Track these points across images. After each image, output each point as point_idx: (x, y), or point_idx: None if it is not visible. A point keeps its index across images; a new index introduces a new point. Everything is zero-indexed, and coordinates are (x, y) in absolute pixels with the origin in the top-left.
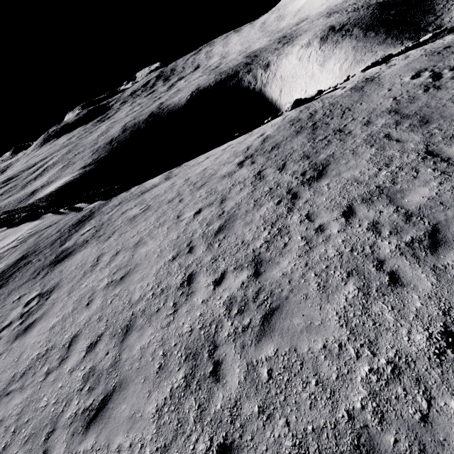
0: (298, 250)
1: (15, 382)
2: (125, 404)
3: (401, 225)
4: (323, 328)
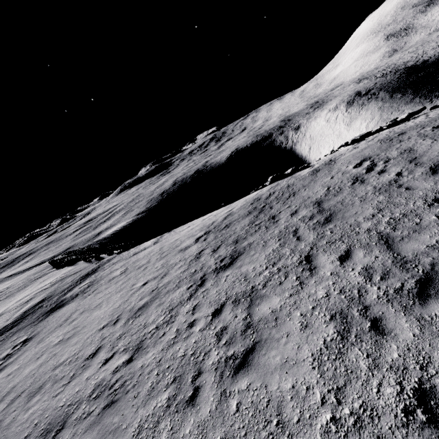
0: (165, 343)
1: None
2: None
3: (237, 336)
4: (123, 434)
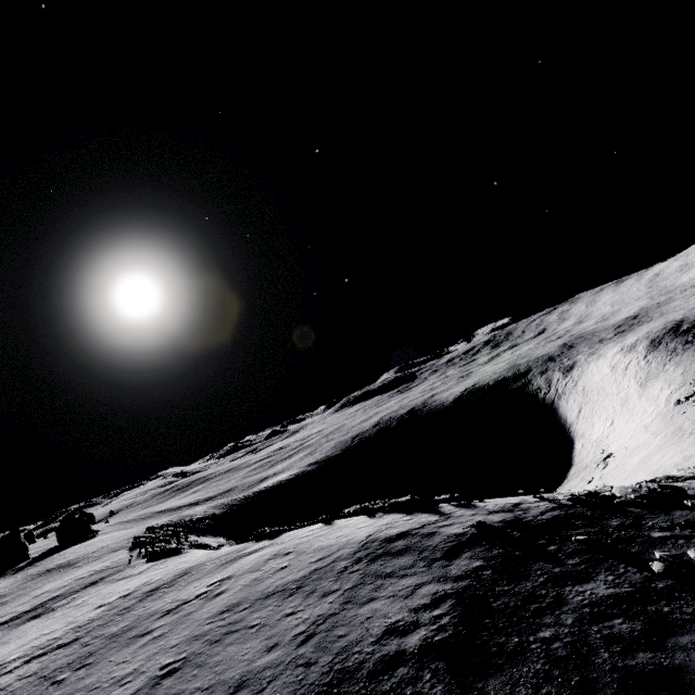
0: None
1: None
2: None
3: None
4: None
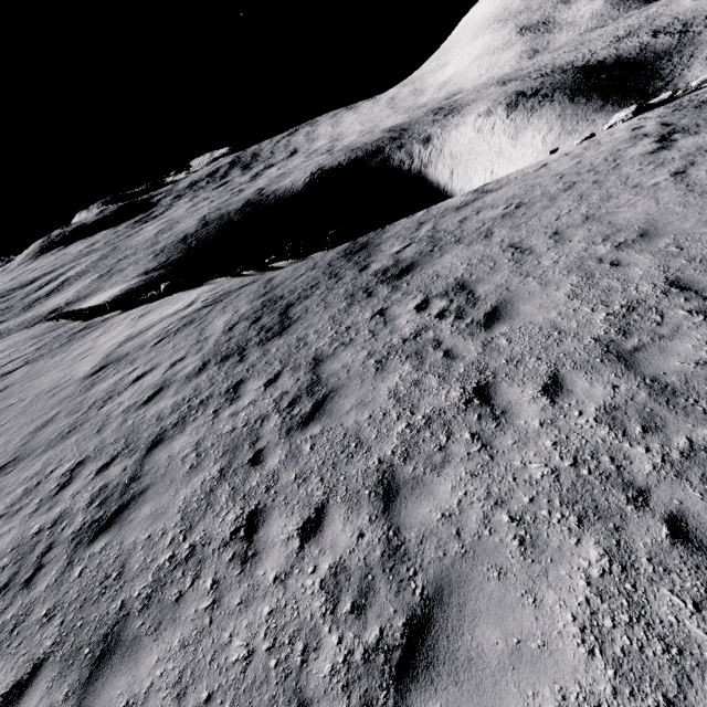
0: None
1: (625, 340)
2: None
3: None
4: None
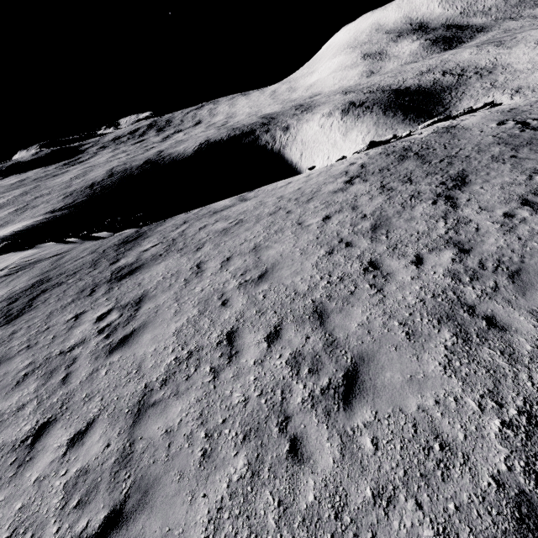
0: (497, 231)
1: (157, 391)
2: (387, 372)
3: None
4: None
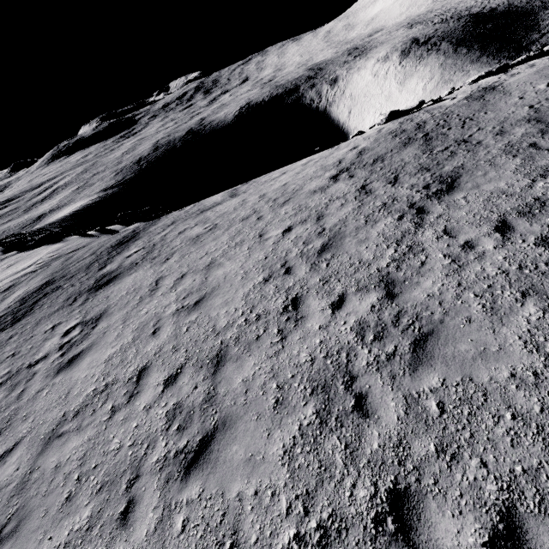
0: (442, 269)
1: (68, 422)
2: (236, 445)
3: None
4: (505, 355)
